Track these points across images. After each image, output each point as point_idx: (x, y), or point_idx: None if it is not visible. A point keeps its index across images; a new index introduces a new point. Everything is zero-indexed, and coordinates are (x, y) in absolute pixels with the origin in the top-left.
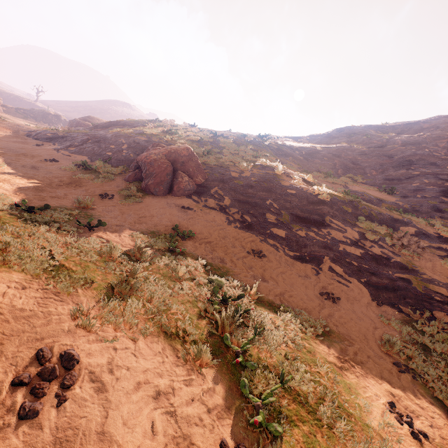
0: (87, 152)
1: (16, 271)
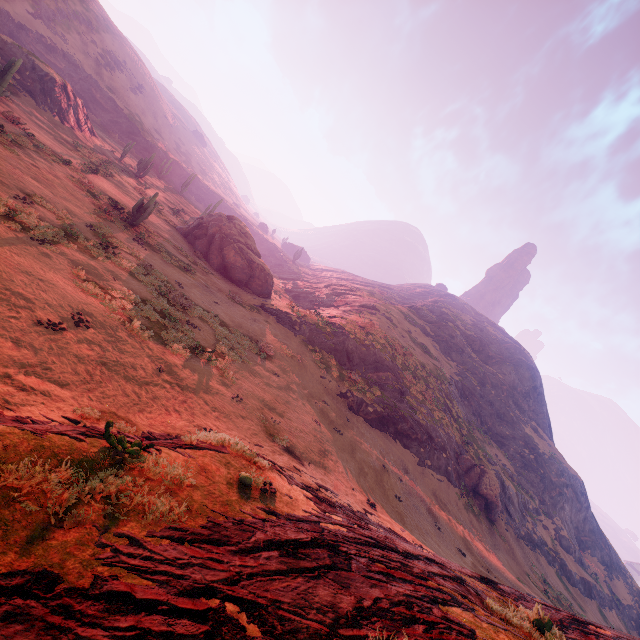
0: (439, 468)
1: None
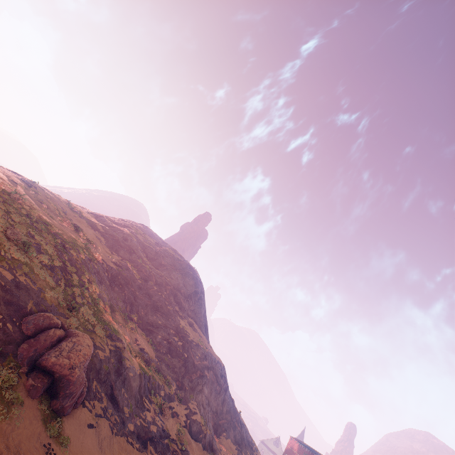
0: None
1: None
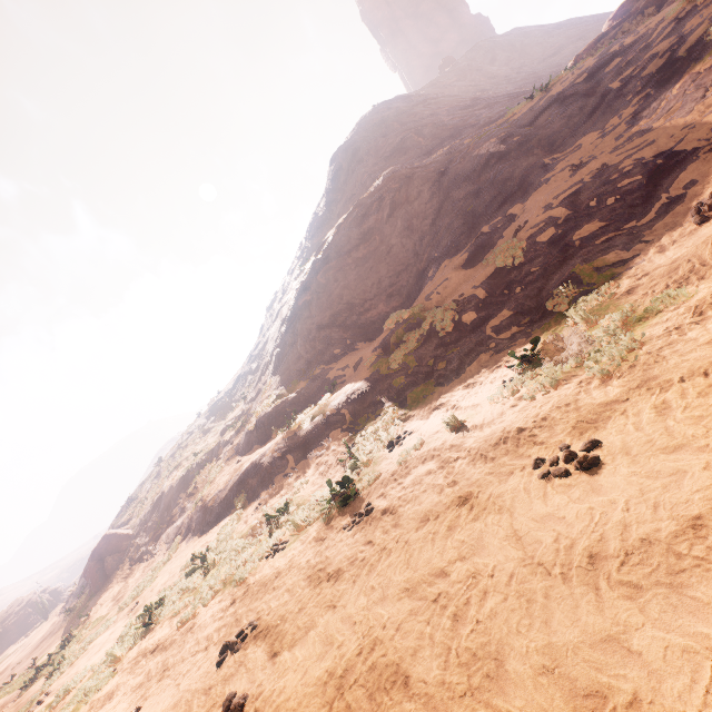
0: (78, 594)
1: None
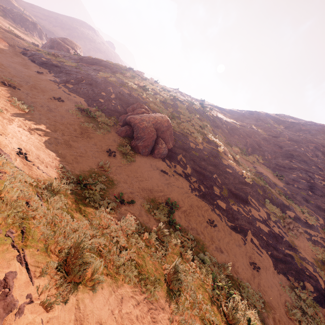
0: (83, 93)
1: (126, 283)
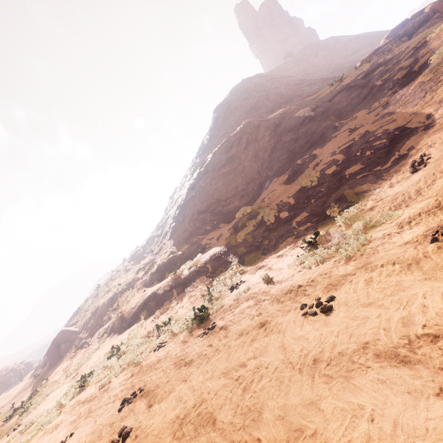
0: (42, 366)
1: None
